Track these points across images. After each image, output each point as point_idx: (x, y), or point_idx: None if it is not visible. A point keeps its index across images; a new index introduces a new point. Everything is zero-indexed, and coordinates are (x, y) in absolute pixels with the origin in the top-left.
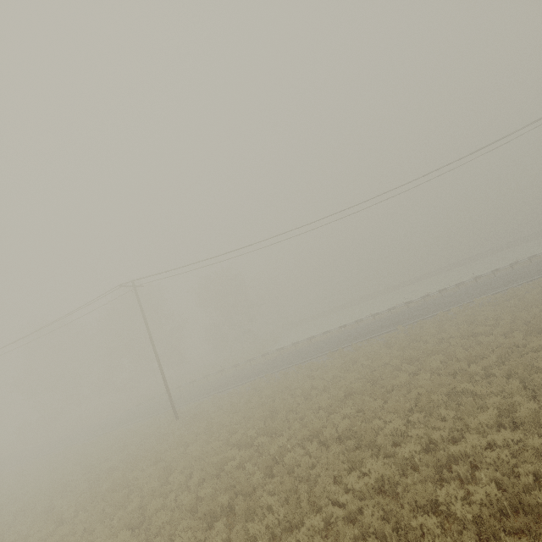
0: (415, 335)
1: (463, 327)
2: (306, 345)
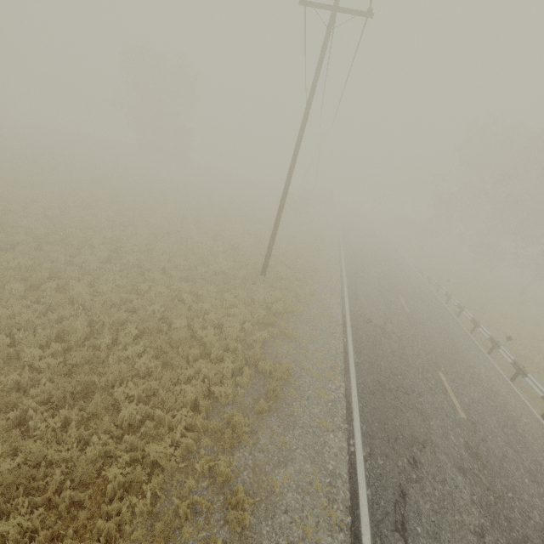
0: None
1: None
2: None
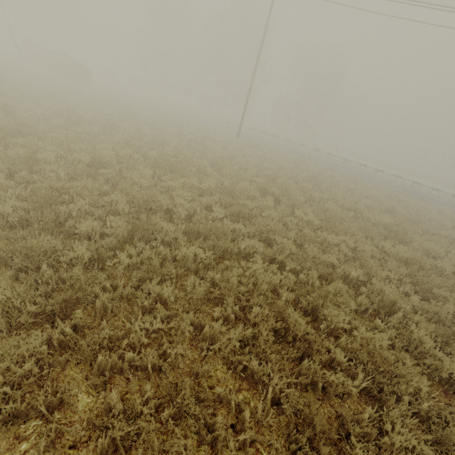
0: None
1: None
2: (352, 167)
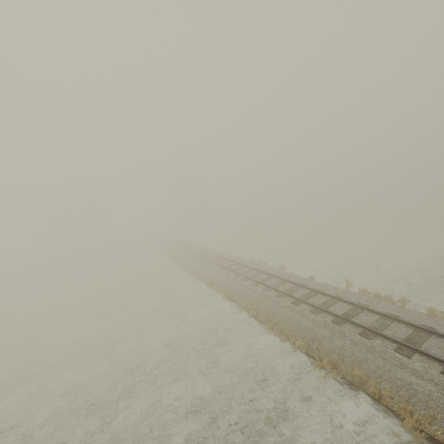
0: None
1: None
2: None
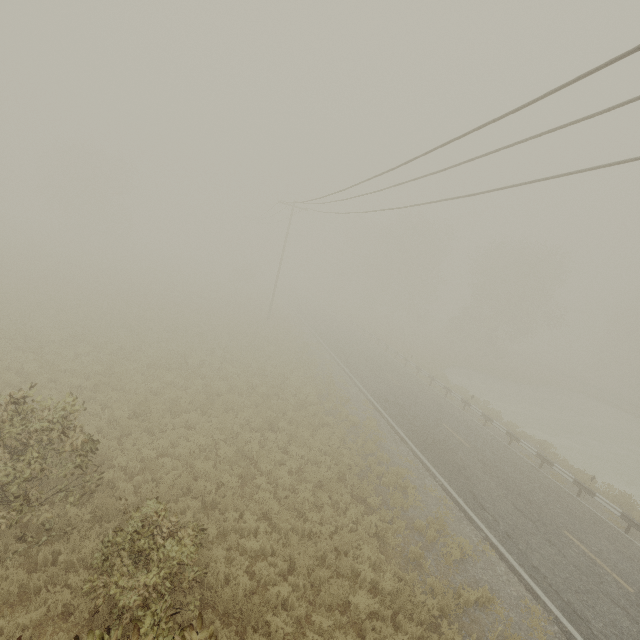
0: (298, 418)
1: (257, 442)
2: (421, 380)
